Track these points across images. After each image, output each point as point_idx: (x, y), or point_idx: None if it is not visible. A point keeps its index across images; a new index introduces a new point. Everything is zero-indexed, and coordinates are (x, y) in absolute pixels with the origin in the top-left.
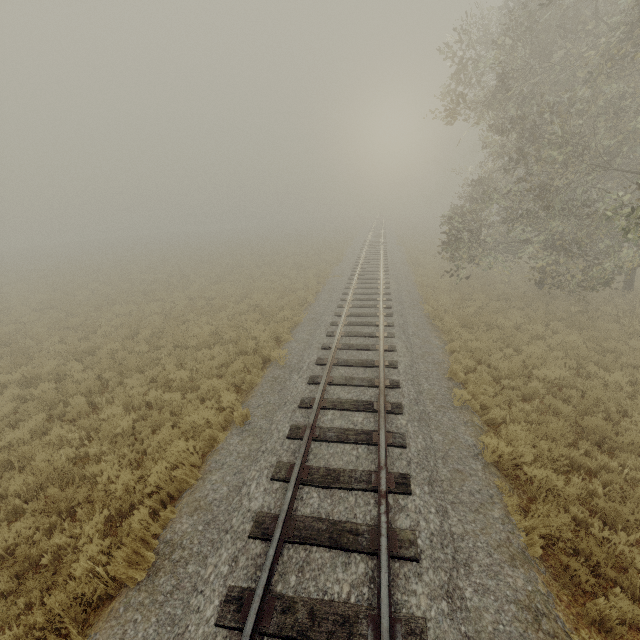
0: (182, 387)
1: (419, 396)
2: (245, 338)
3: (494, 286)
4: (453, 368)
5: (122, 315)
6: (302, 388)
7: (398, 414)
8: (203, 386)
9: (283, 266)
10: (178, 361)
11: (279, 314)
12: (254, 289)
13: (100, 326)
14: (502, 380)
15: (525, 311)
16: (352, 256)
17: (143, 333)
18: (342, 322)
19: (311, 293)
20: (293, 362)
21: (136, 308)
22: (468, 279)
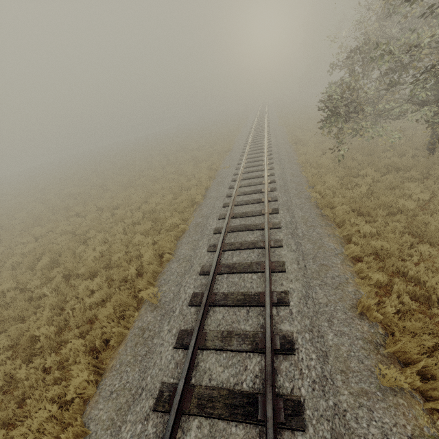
0: (50, 344)
1: (324, 368)
2: (132, 257)
3: (378, 155)
4: (365, 304)
5: (41, 236)
6: (166, 358)
7: (296, 430)
8: (63, 350)
9: (183, 162)
10: (60, 300)
11: (167, 222)
12: (154, 192)
13: (13, 255)
14: (436, 310)
15: (424, 183)
16: (240, 143)
17: (39, 264)
18: (224, 231)
19: (199, 192)
20: (168, 297)
21: (51, 228)
22: (349, 151)
